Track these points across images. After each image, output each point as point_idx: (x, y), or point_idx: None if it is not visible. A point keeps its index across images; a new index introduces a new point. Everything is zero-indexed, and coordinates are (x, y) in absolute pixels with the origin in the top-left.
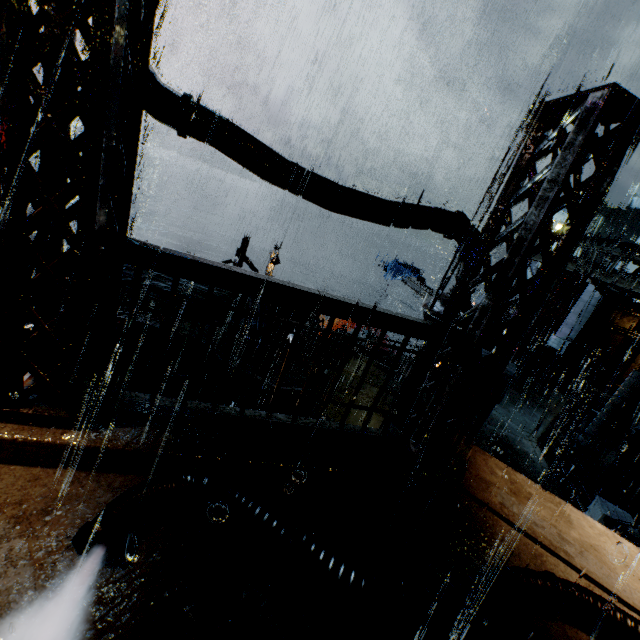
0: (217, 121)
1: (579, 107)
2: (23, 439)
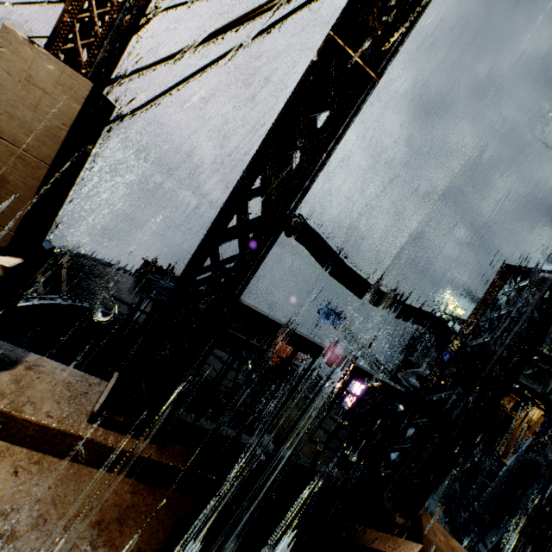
0: (315, 234)
1: (532, 277)
2: (111, 444)
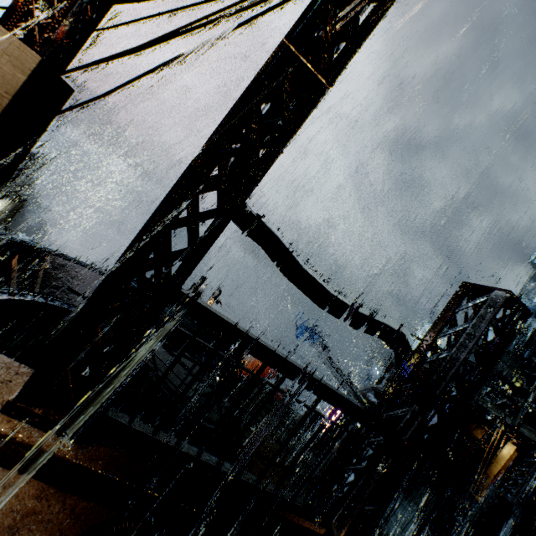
0: (272, 235)
1: (487, 294)
2: (21, 439)
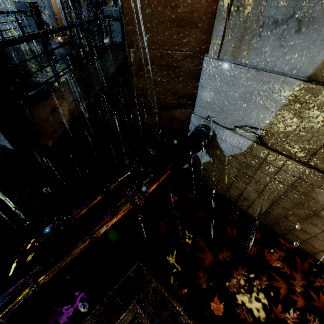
0: None
1: None
2: None
